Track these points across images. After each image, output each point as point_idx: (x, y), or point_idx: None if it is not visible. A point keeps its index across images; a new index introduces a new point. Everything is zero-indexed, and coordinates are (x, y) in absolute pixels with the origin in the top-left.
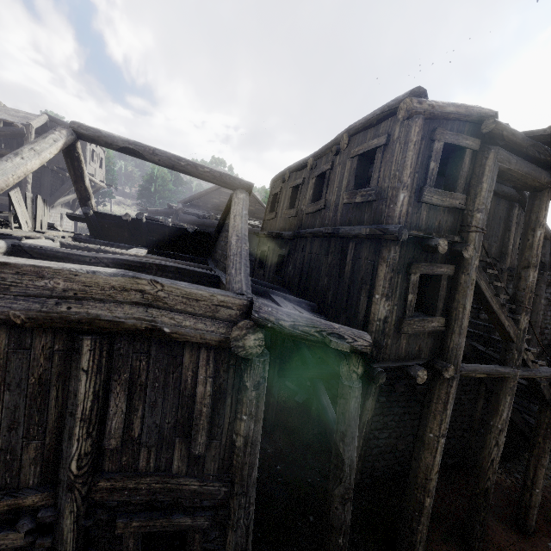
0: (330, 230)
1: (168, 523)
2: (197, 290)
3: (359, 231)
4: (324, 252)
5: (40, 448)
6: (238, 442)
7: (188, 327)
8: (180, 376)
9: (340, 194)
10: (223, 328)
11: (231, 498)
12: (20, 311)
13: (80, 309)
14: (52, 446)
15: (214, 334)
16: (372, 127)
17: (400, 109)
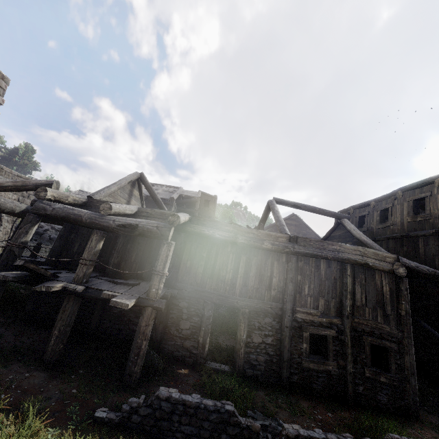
0: (404, 234)
1: (381, 342)
2: (377, 251)
3: (424, 232)
4: (399, 246)
5: (335, 302)
6: (402, 313)
7: (377, 263)
8: (375, 282)
9: (403, 217)
10: (389, 265)
11: (403, 339)
12: (330, 255)
13: (345, 255)
14: (338, 302)
15: (387, 267)
16: (417, 188)
17: (435, 182)
